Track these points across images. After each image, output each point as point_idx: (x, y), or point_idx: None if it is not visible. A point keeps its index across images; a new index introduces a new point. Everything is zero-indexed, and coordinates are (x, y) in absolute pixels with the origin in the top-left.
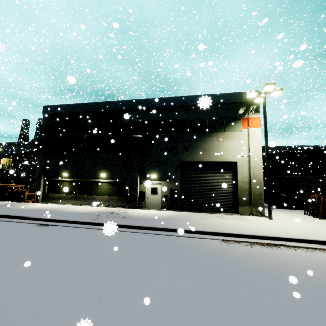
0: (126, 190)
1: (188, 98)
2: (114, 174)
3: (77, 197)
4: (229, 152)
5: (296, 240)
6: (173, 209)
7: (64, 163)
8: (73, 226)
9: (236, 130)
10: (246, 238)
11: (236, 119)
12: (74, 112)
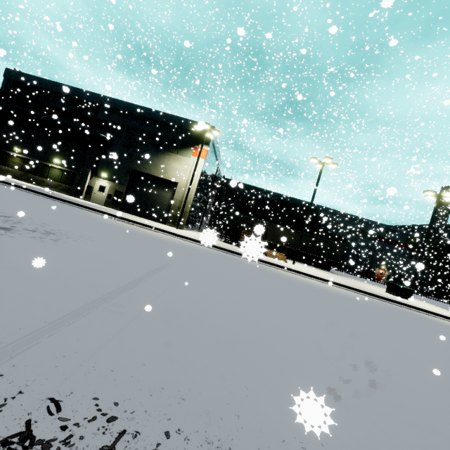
0: (76, 181)
1: (155, 112)
2: (68, 164)
3: (26, 175)
4: (175, 173)
5: (150, 227)
6: (114, 208)
7: (19, 138)
8: (2, 184)
9: (187, 155)
10: (123, 219)
11: (190, 146)
12: (39, 87)
